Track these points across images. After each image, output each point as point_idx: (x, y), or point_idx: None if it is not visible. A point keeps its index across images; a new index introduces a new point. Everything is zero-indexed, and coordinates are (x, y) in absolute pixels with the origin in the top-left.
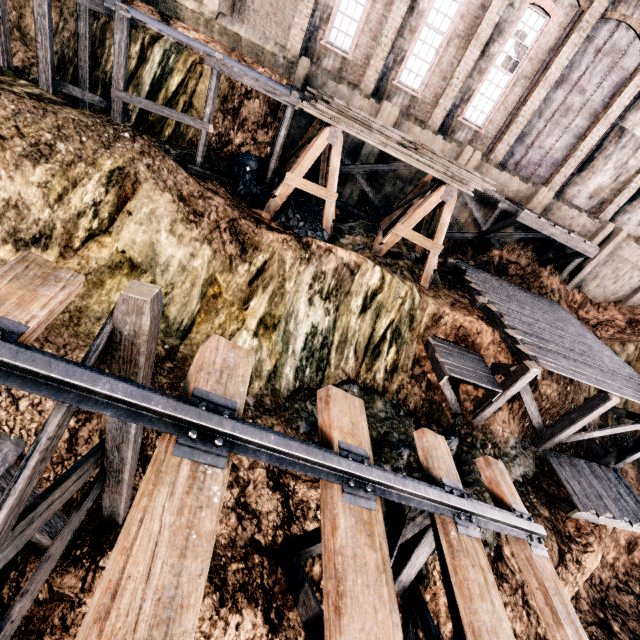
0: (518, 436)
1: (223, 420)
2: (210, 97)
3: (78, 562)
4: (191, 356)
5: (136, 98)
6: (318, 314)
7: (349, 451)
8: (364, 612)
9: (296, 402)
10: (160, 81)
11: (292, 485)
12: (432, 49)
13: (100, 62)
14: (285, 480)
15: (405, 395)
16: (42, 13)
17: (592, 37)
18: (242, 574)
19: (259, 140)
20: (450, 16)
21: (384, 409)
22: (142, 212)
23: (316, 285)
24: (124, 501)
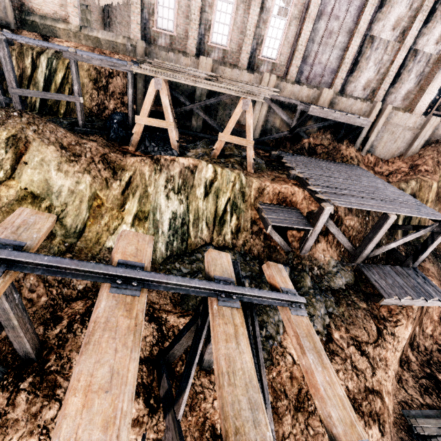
0: (337, 258)
1: (1, 251)
2: (74, 79)
3: (5, 388)
4: (86, 248)
5: (26, 91)
6: (175, 204)
7: (125, 264)
8: (104, 352)
9: (168, 264)
10: (50, 79)
11: (164, 317)
12: (228, 15)
13: None
14: (158, 314)
15: (249, 246)
16: None
17: None
18: None
19: (126, 103)
20: None
21: (233, 258)
22: (35, 161)
23: (169, 185)
24: (27, 342)
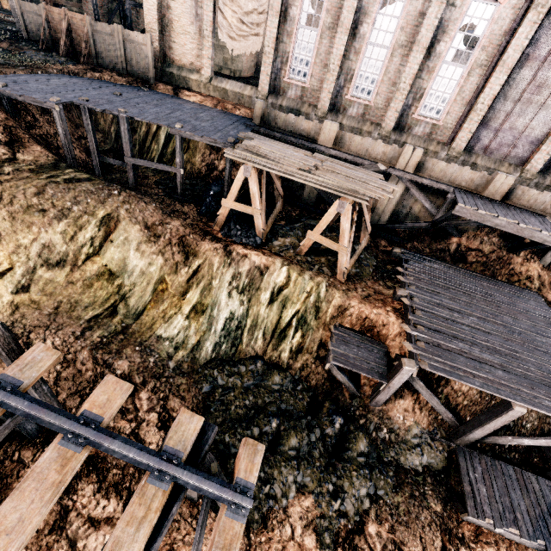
0: (427, 426)
1: (1, 391)
2: (178, 152)
3: (36, 445)
4: (138, 331)
5: (137, 160)
6: (235, 304)
7: (87, 416)
8: (23, 500)
9: (207, 369)
10: (170, 136)
11: None
12: (378, 62)
13: (137, 131)
14: (172, 424)
15: (308, 373)
16: (88, 123)
17: None
18: (118, 477)
19: (237, 163)
20: (391, 31)
21: (281, 382)
22: (119, 239)
23: (234, 282)
24: None
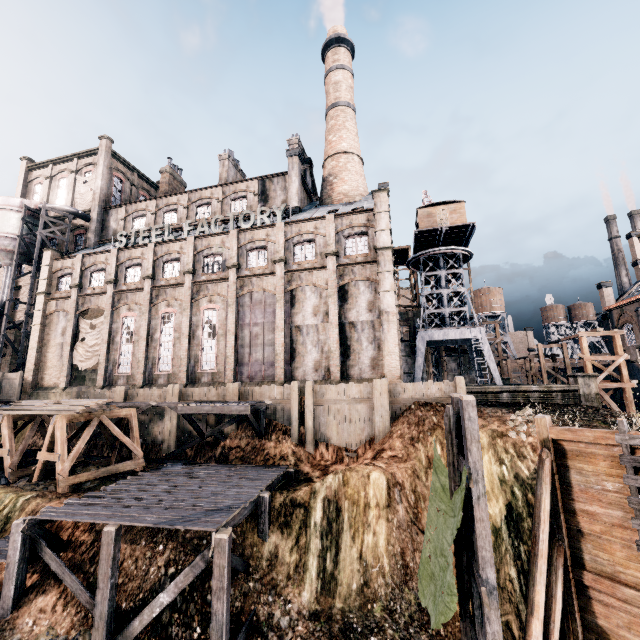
0: (67, 632)
1: None
2: None
3: None
4: None
5: None
6: None
7: None
8: None
9: None
10: None
11: None
12: (170, 349)
13: None
14: None
15: None
16: None
17: (243, 304)
18: None
19: None
20: (172, 333)
21: None
22: None
23: None
24: None
